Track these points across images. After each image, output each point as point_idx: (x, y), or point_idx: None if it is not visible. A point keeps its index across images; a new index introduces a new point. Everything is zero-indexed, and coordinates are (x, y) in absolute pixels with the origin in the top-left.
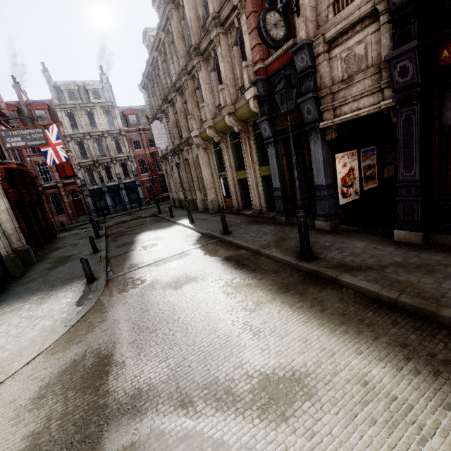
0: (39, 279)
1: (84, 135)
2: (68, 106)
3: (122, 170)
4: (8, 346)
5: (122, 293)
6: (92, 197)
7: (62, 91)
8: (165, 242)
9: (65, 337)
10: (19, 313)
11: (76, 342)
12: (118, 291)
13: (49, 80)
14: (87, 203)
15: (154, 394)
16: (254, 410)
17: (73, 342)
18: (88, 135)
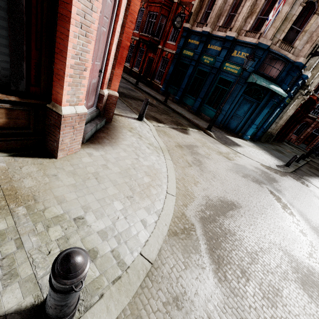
0: (268, 148)
1: None
2: None
3: None
4: (253, 153)
5: (294, 179)
6: None
7: None
8: None
9: (267, 167)
10: (258, 150)
11: (270, 170)
12: (293, 177)
13: None
14: (317, 140)
15: (284, 196)
16: (310, 226)
17: (269, 170)
18: None
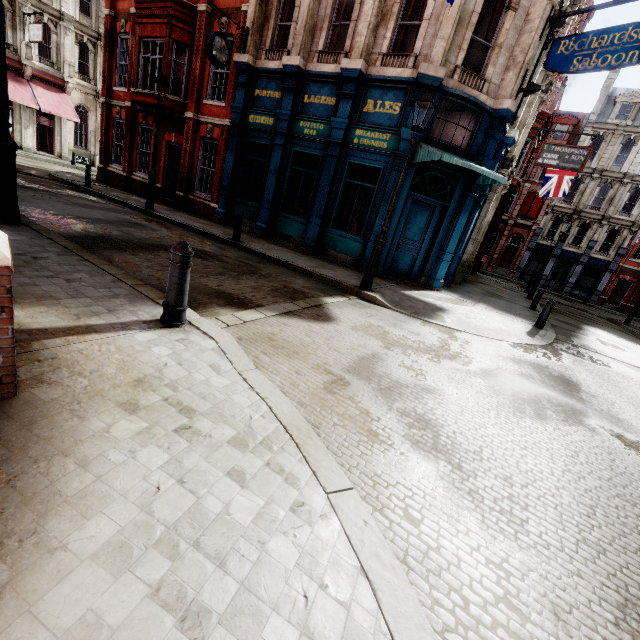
0: (478, 296)
1: (592, 172)
2: (605, 126)
3: (604, 239)
4: (478, 320)
5: (577, 357)
6: (532, 253)
7: (613, 104)
8: (639, 356)
9: (522, 346)
10: (475, 307)
11: (535, 355)
12: (572, 353)
13: (609, 86)
14: (521, 257)
15: (639, 432)
16: None
17: (532, 354)
18: (598, 173)
